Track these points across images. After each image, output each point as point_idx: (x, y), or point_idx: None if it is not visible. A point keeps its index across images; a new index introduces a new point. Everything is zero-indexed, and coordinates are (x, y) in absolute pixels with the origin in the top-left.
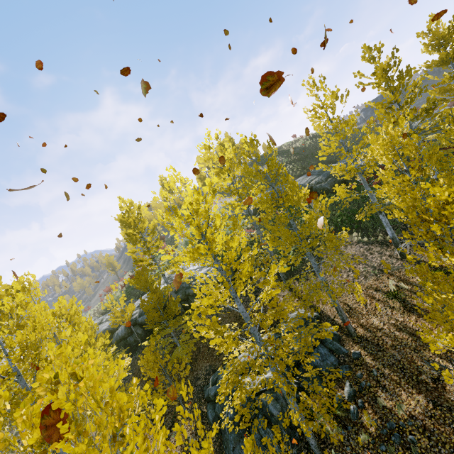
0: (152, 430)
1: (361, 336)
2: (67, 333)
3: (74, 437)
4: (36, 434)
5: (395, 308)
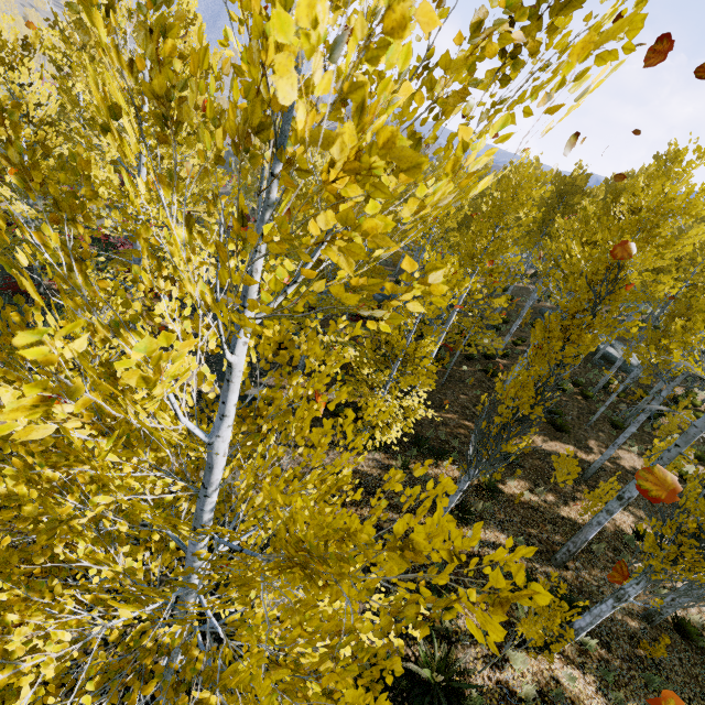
0: None
1: None
2: None
3: None
4: None
5: None
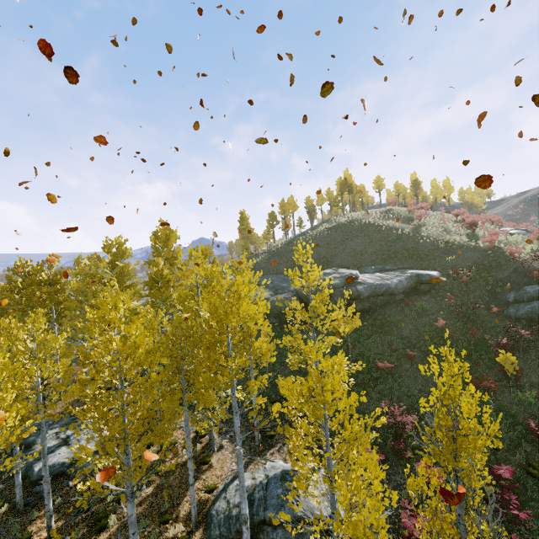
0: None
1: None
2: None
3: None
4: None
5: None
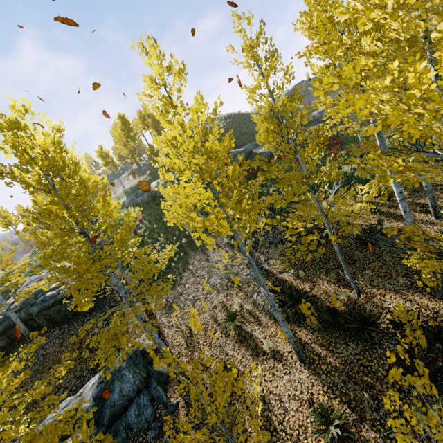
0: None
1: (187, 377)
2: None
3: None
4: None
5: (230, 337)
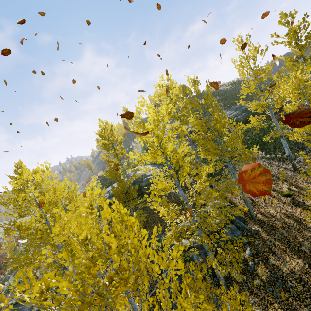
0: (151, 236)
1: (260, 220)
2: (94, 184)
3: (110, 233)
4: (83, 234)
5: (286, 203)
